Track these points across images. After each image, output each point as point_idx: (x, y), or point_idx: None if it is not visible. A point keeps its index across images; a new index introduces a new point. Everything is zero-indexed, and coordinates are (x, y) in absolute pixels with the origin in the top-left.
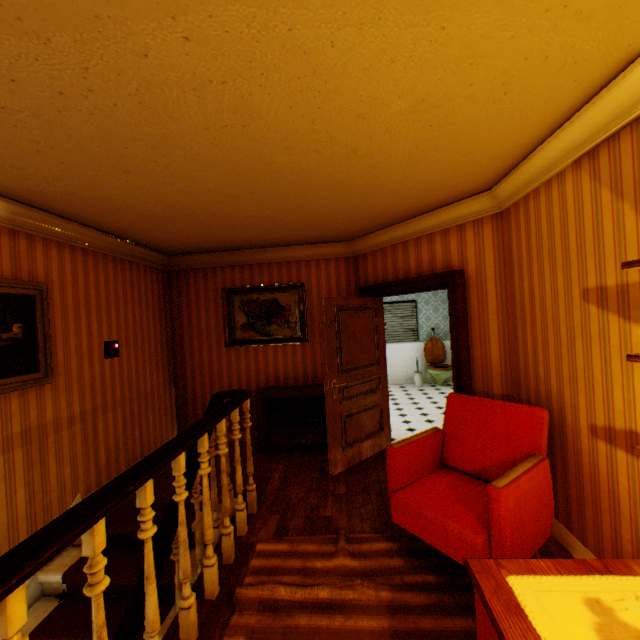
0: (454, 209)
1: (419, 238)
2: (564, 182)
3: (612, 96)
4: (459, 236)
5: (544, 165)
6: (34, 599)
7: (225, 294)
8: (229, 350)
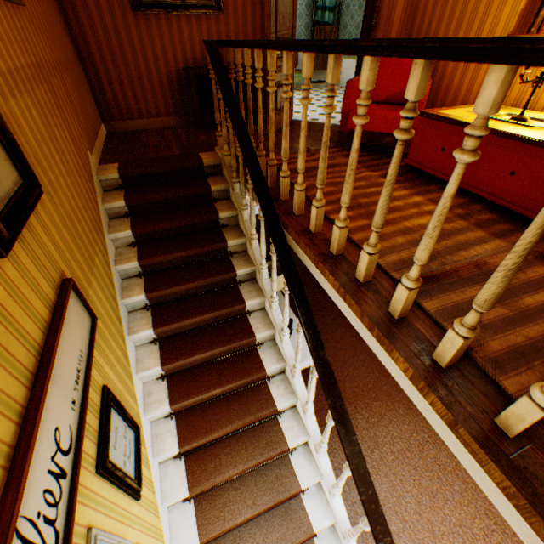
0: None
1: None
2: None
3: None
4: None
5: None
6: (108, 220)
7: None
8: (137, 18)
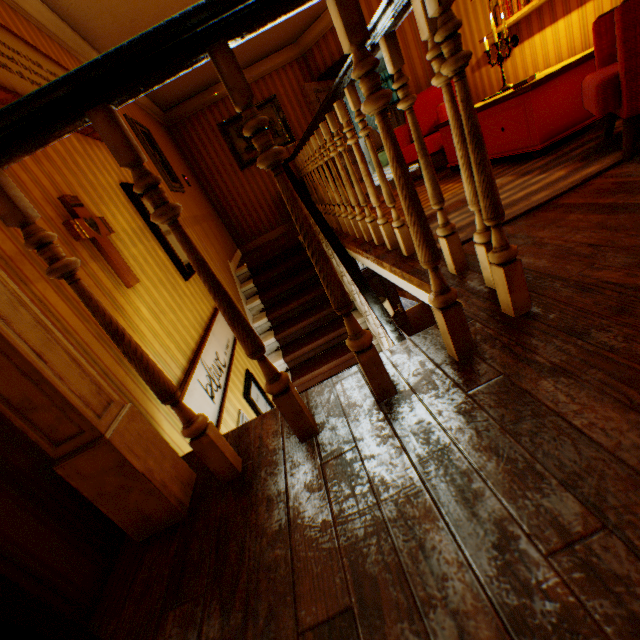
0: None
1: None
2: None
3: None
4: None
5: None
6: (246, 300)
7: (222, 130)
8: (244, 174)
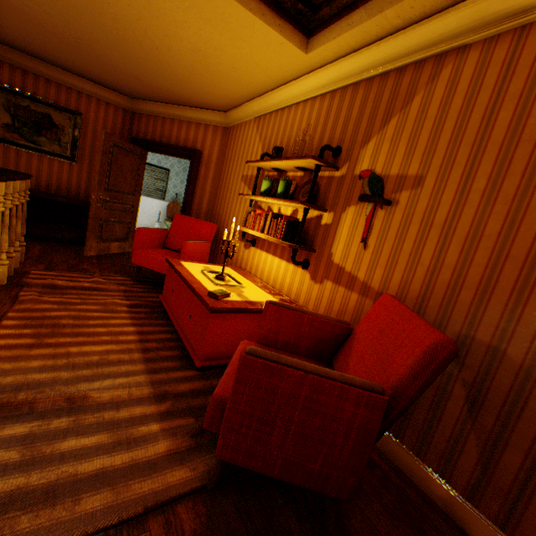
0: (207, 114)
1: (183, 121)
2: (250, 126)
3: (268, 99)
4: (205, 131)
5: (247, 114)
6: None
7: None
8: None
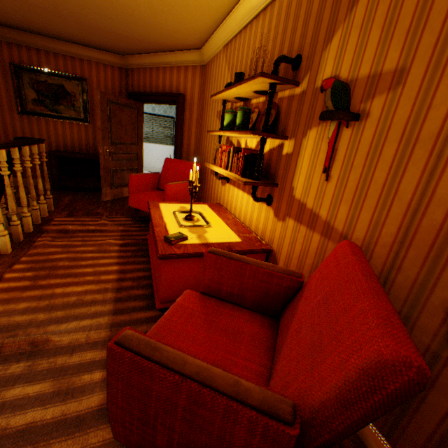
0: (184, 55)
1: (166, 68)
2: (221, 57)
3: (231, 21)
4: (185, 74)
5: (216, 45)
6: None
7: (14, 69)
8: (22, 118)
